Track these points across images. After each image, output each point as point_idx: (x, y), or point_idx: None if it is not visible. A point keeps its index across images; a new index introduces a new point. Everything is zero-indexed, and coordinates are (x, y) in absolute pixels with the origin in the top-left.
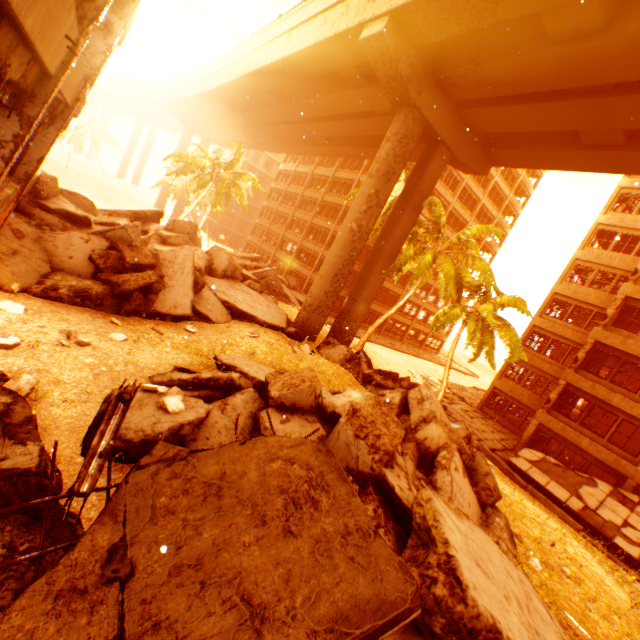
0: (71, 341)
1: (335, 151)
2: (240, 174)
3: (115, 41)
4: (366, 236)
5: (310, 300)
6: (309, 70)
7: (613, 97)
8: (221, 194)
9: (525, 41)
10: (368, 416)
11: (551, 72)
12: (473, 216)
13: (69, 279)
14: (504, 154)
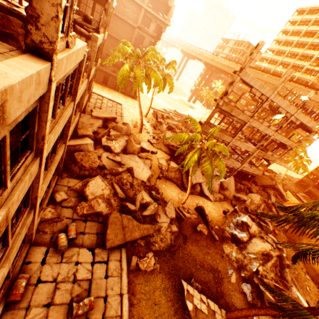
0: None
1: None
2: None
3: None
4: None
5: None
6: None
7: None
8: None
9: None
10: (271, 176)
11: None
12: None
13: None
14: None
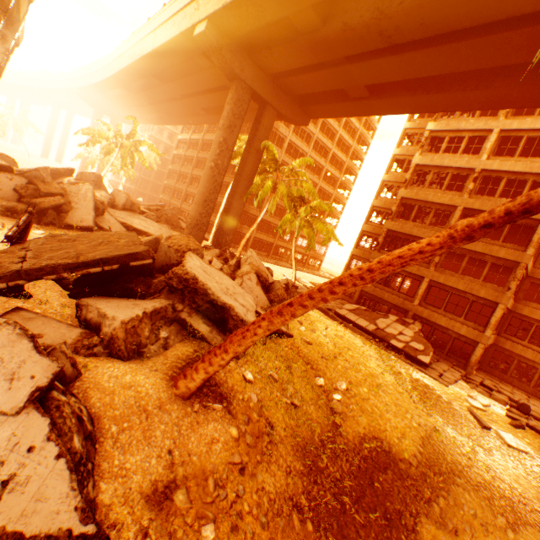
0: (6, 229)
1: (213, 119)
2: (140, 142)
3: (11, 46)
4: (224, 172)
5: (190, 221)
6: (173, 58)
7: (347, 66)
8: (126, 158)
9: (291, 34)
10: (177, 239)
11: (310, 52)
12: (327, 162)
13: (1, 201)
14: (313, 109)
